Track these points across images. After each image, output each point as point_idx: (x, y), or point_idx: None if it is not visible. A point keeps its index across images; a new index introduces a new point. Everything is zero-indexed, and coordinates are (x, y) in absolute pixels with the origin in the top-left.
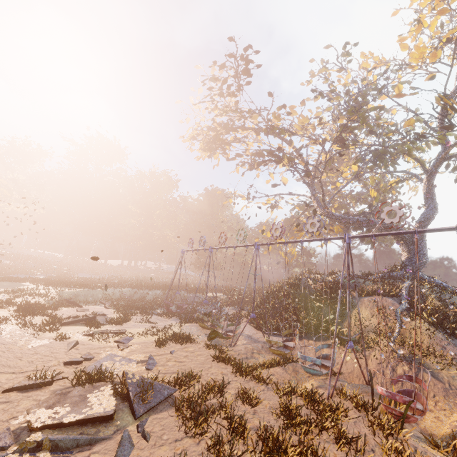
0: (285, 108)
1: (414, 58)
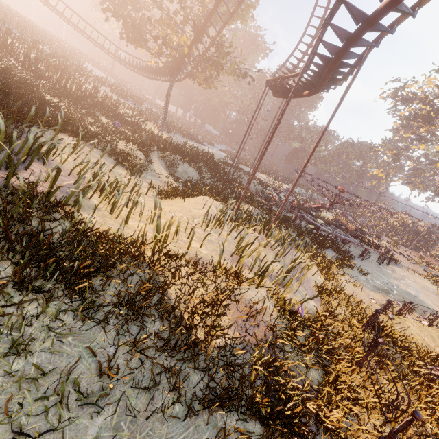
0: None
1: None
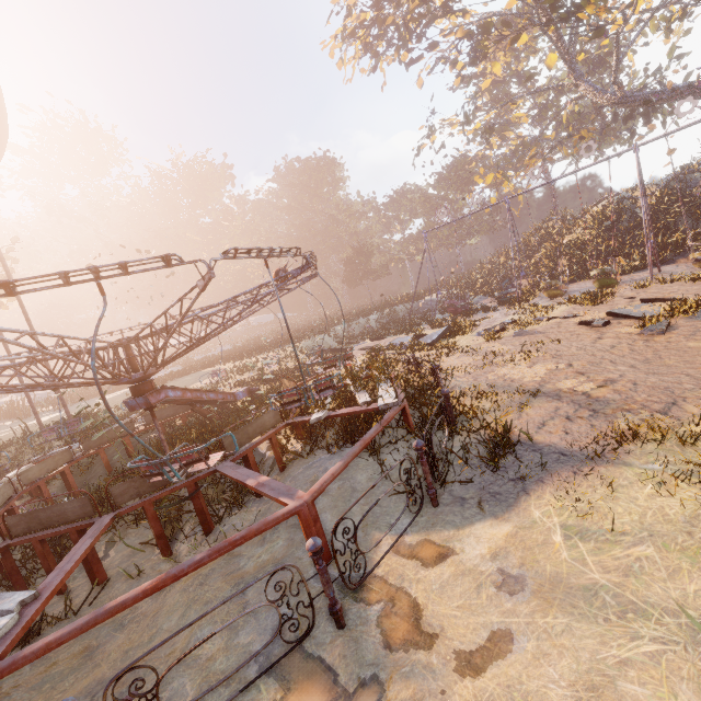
0: None
1: None
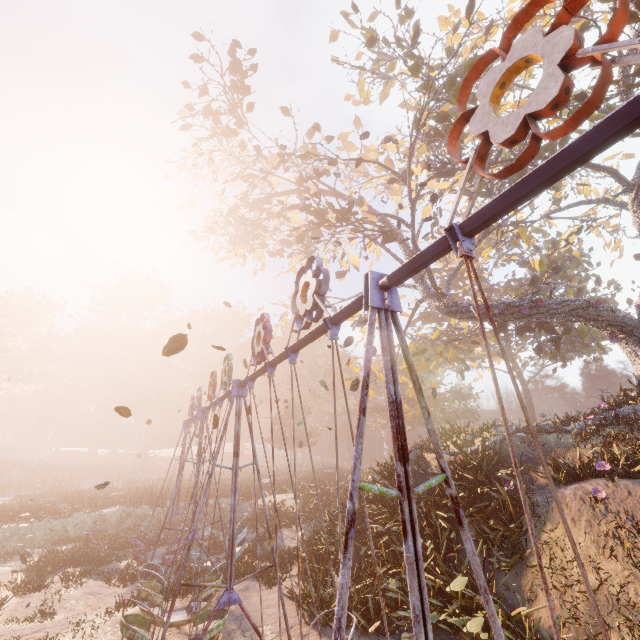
0: (319, 131)
1: None
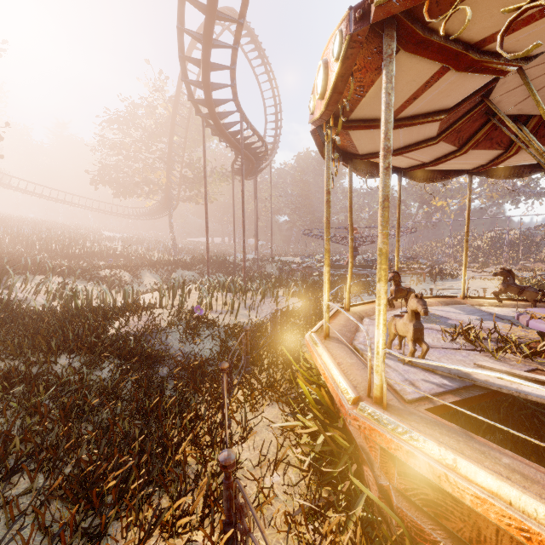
0: None
1: None
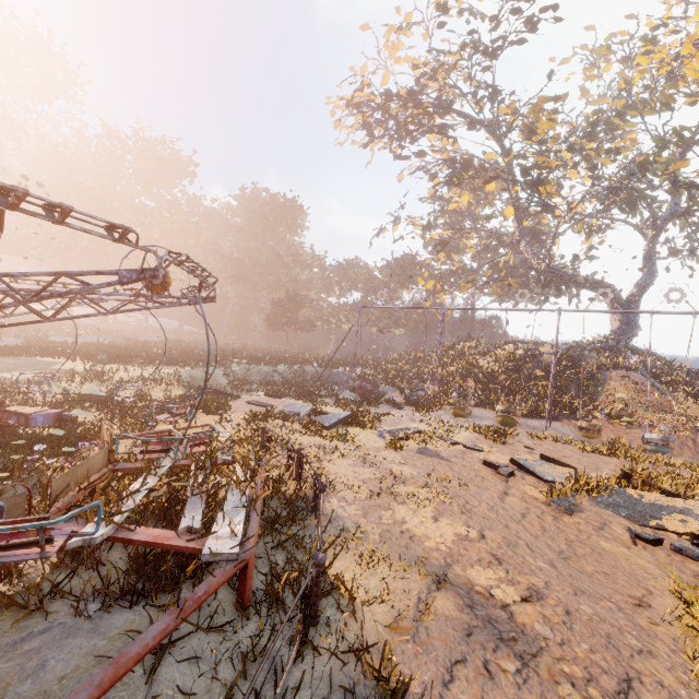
0: (555, 102)
1: (694, 70)
